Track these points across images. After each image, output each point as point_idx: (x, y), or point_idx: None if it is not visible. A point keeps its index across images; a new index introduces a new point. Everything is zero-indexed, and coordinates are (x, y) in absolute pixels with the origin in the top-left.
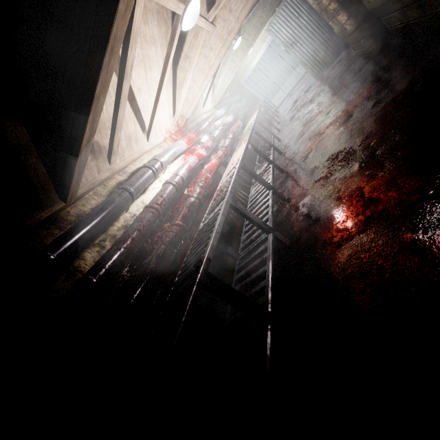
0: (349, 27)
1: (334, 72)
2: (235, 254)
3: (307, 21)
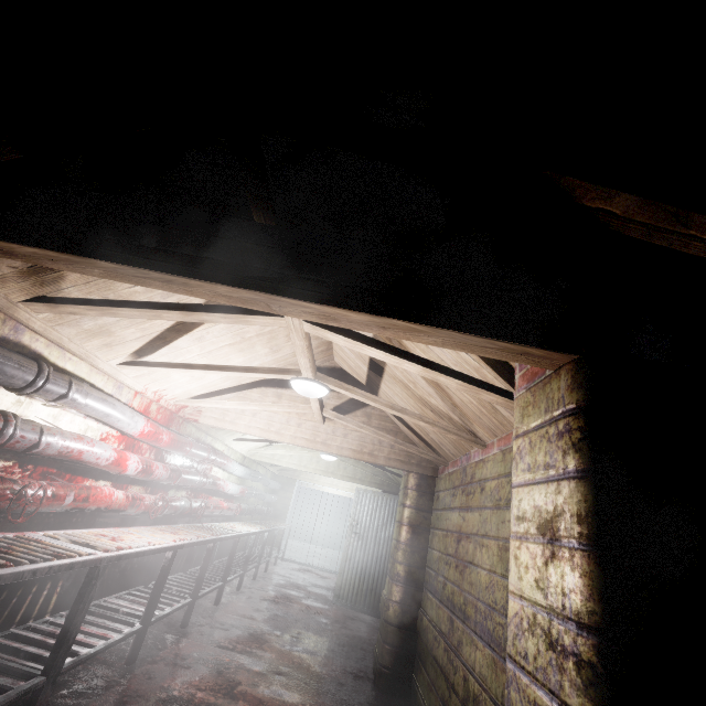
0: (392, 612)
1: (349, 626)
2: None
3: (385, 539)
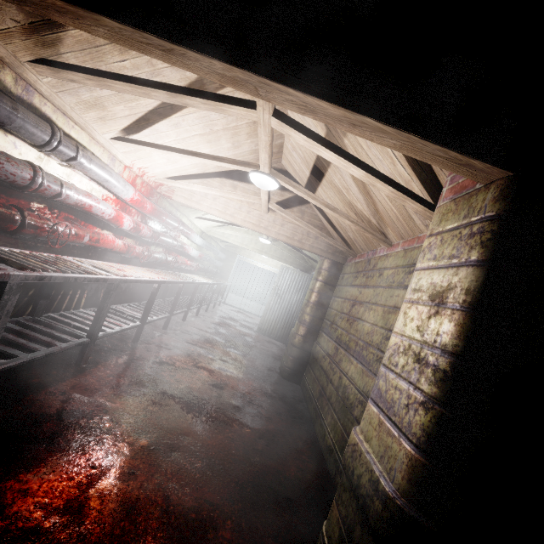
0: (297, 340)
1: (266, 345)
2: None
3: (297, 300)
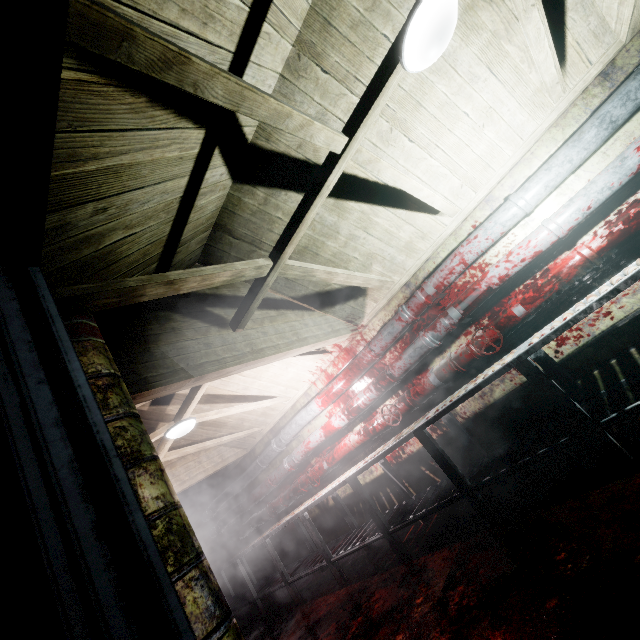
0: None
1: None
2: (310, 548)
3: None
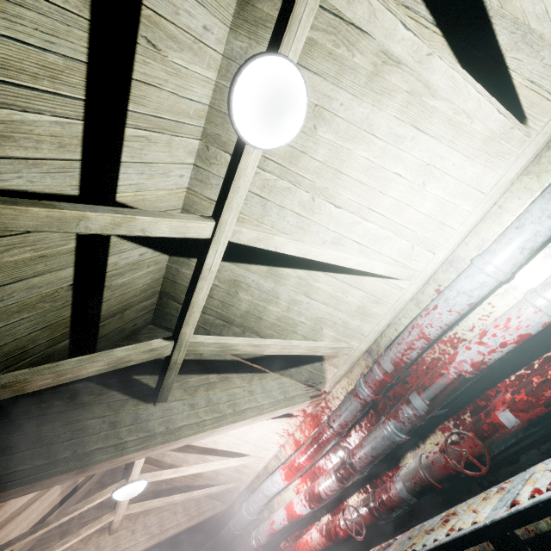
0: None
1: None
2: None
3: None
